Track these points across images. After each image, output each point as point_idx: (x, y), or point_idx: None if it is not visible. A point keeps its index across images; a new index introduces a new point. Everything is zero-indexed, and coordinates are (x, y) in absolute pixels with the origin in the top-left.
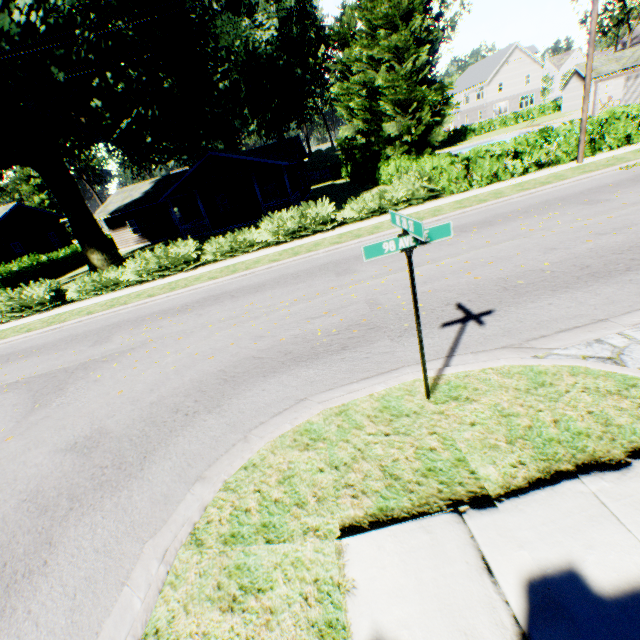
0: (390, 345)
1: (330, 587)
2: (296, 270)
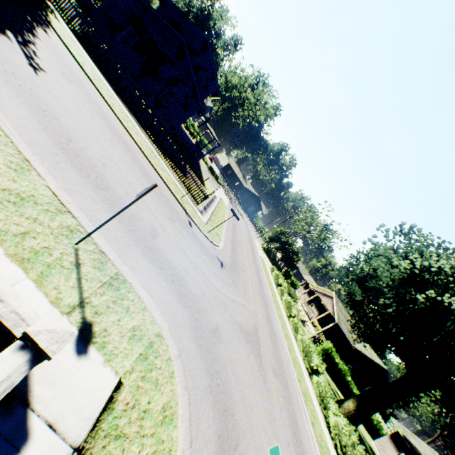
0: None
1: (112, 357)
2: None
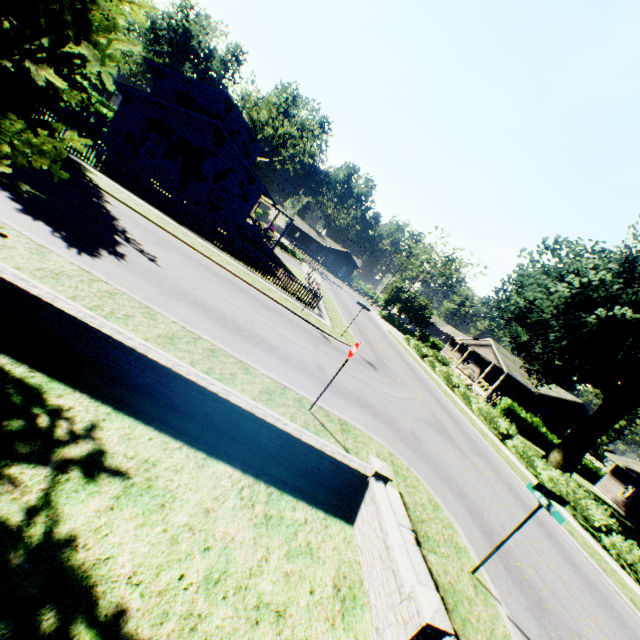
0: (519, 600)
1: None
2: (622, 613)
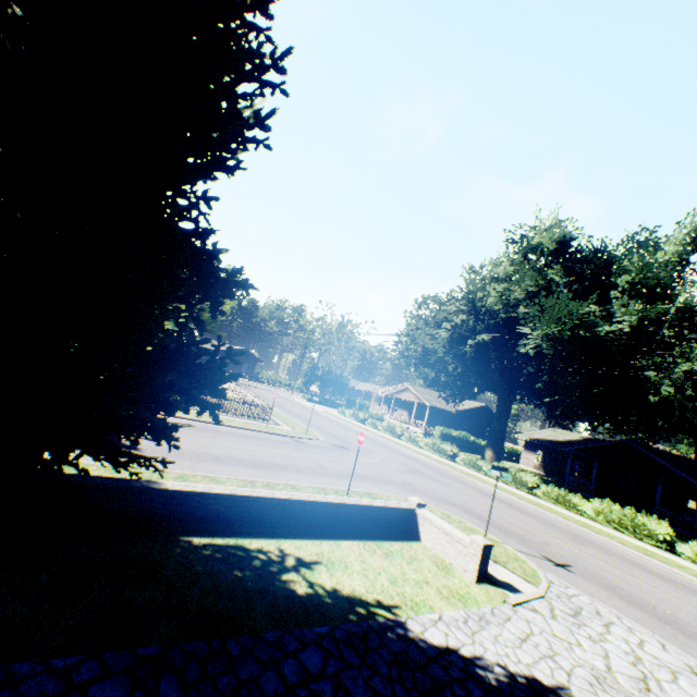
0: (512, 540)
1: None
2: (561, 526)
